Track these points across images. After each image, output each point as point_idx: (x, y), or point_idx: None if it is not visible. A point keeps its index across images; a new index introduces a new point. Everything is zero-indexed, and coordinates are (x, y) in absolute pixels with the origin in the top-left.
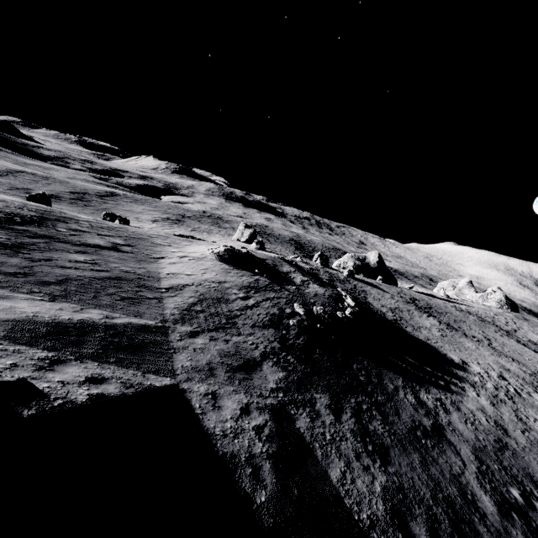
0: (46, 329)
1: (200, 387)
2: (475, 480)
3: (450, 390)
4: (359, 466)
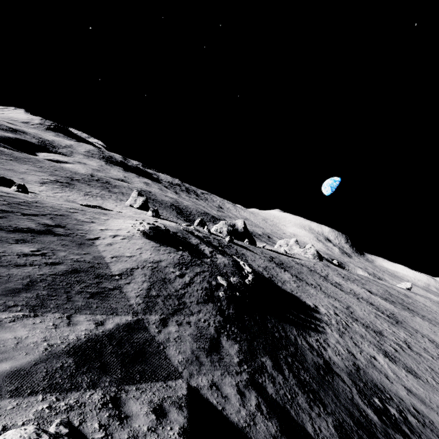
0: (72, 361)
1: (202, 380)
2: (359, 399)
3: (319, 331)
4: (315, 415)
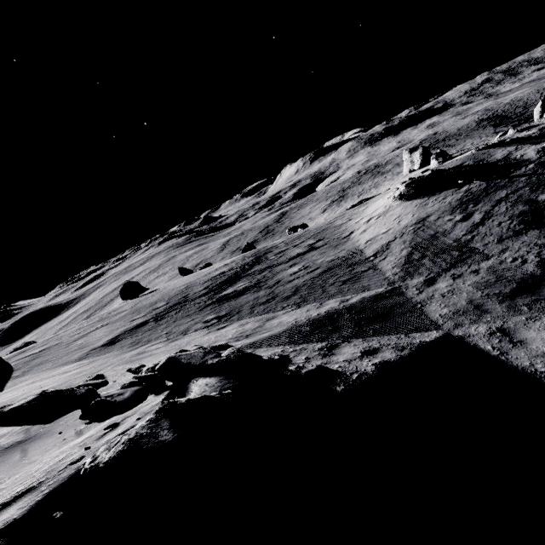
0: (309, 328)
1: (477, 328)
2: None
3: None
4: None
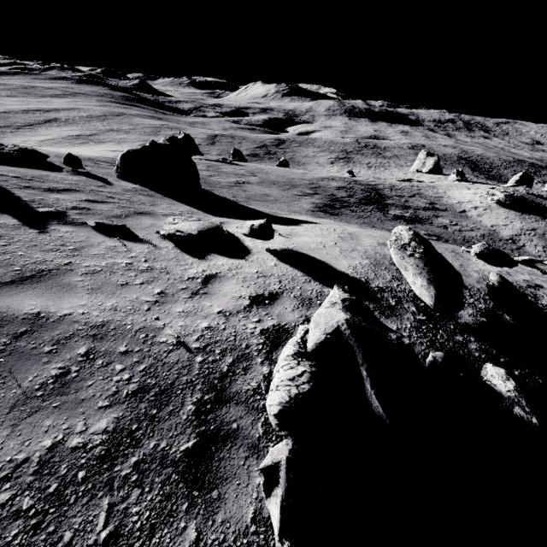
0: None
1: None
2: None
3: None
4: None
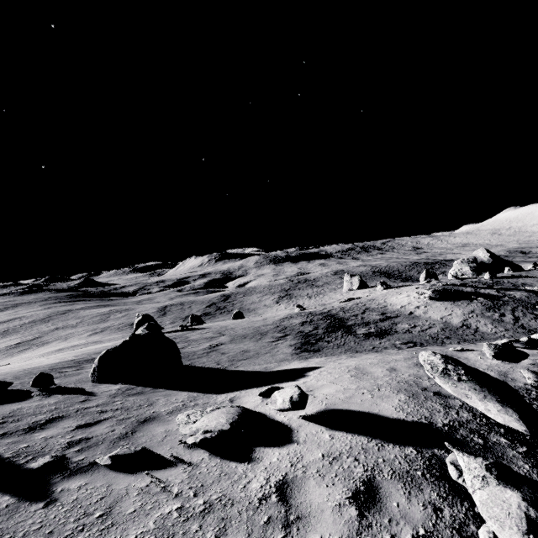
0: None
1: None
2: None
3: None
4: None
